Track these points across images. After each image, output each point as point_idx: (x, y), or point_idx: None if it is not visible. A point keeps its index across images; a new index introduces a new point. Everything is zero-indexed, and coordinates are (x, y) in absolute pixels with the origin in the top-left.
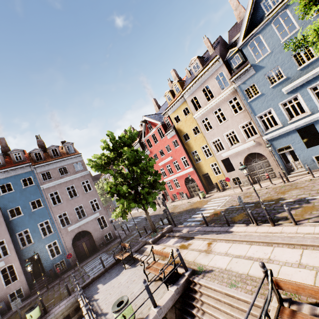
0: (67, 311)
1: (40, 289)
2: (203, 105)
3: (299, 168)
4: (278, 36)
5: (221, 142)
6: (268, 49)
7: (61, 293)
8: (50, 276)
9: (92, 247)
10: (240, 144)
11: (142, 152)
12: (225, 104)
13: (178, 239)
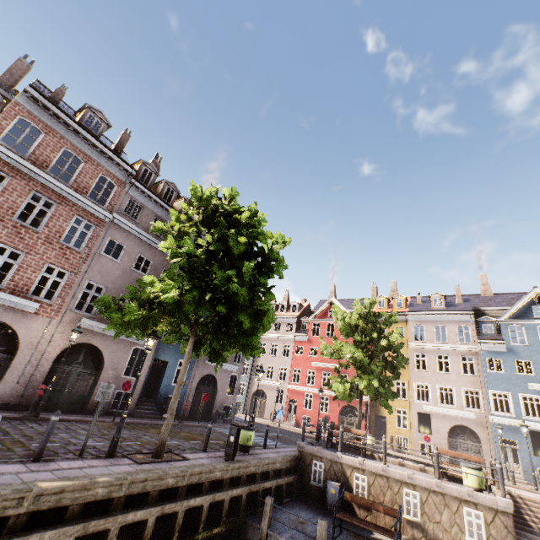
0: (292, 462)
1: (145, 417)
2: (428, 340)
3: (517, 474)
4: (539, 339)
5: (428, 391)
6: (527, 342)
7: (226, 440)
8: (157, 407)
9: (206, 409)
10: (454, 408)
11: (399, 343)
12: (456, 356)
13: (415, 462)
